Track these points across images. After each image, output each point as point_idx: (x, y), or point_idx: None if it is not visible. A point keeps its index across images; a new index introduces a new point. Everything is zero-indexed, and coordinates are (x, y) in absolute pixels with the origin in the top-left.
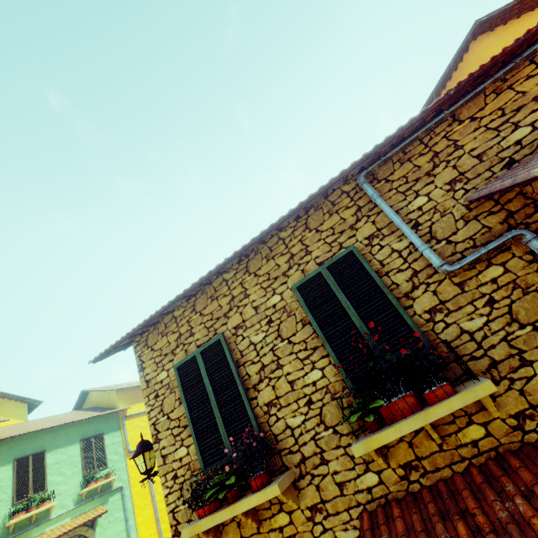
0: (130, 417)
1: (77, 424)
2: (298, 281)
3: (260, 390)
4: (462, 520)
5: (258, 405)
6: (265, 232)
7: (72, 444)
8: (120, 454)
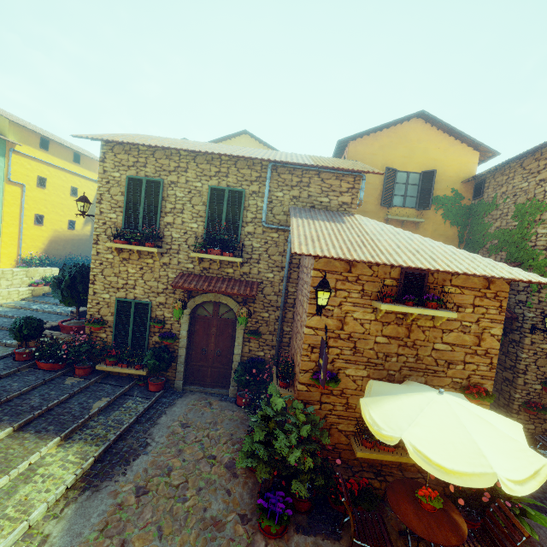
0: (18, 153)
1: None
2: (214, 186)
3: (167, 216)
4: (208, 283)
5: (163, 221)
6: (214, 153)
7: None
8: None
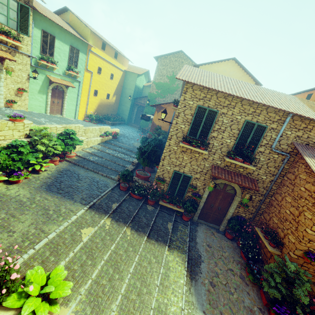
0: (92, 52)
1: (70, 34)
2: (249, 120)
3: (214, 132)
4: (230, 176)
5: (211, 134)
6: (261, 103)
7: (66, 44)
8: (83, 67)
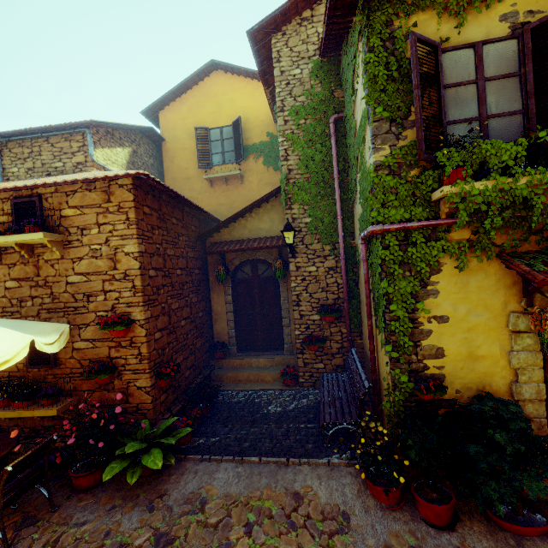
0: None
1: None
2: None
3: None
4: None
5: None
6: None
7: None
8: None
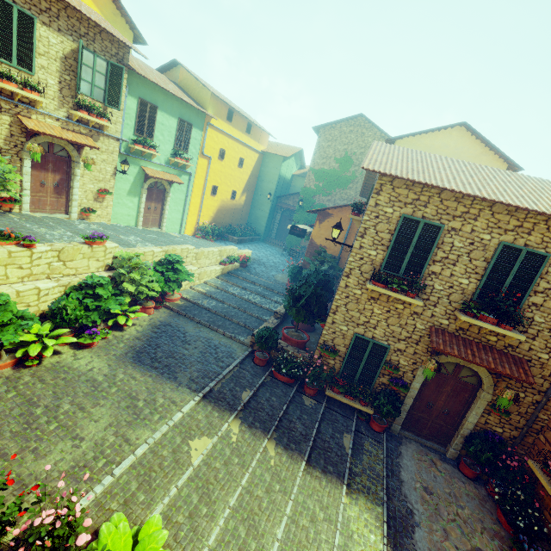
0: (211, 126)
1: (180, 101)
2: (509, 243)
3: (435, 264)
4: (470, 350)
5: (428, 269)
6: (535, 211)
7: (173, 116)
8: (196, 150)
